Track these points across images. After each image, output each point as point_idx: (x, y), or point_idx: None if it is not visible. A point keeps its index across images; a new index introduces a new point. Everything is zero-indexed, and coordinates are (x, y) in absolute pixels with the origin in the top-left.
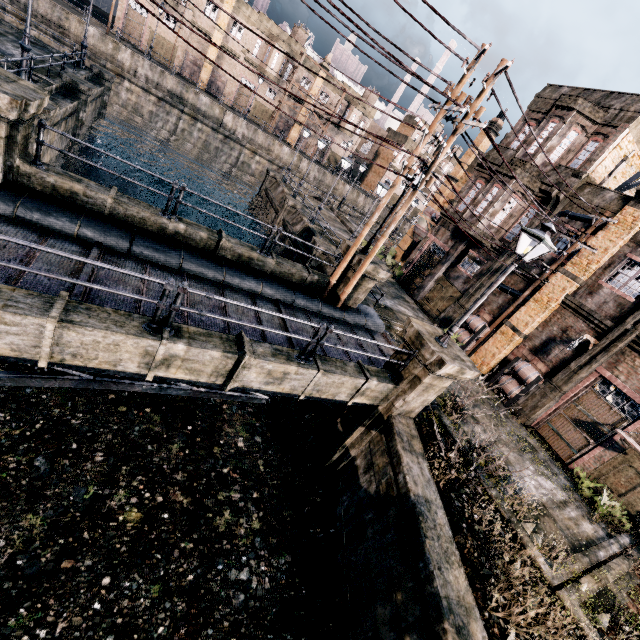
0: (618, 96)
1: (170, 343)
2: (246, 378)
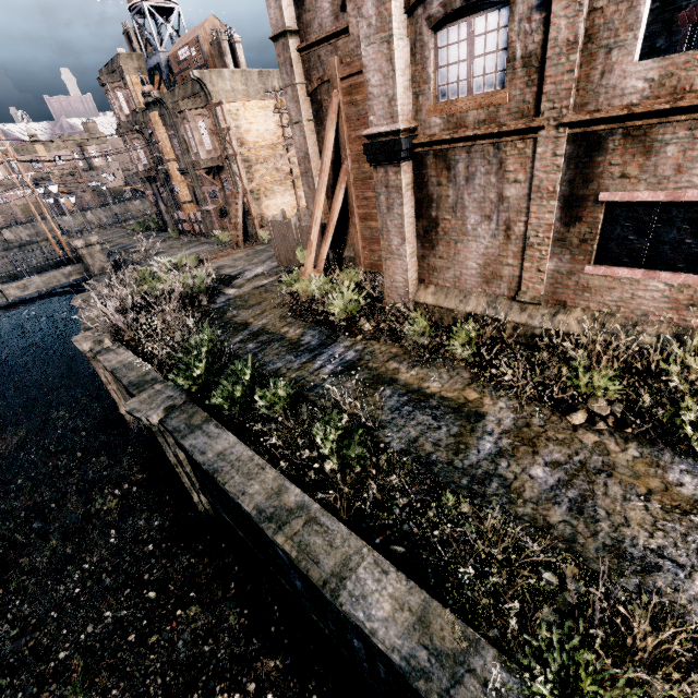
0: (114, 61)
1: None
2: (12, 294)
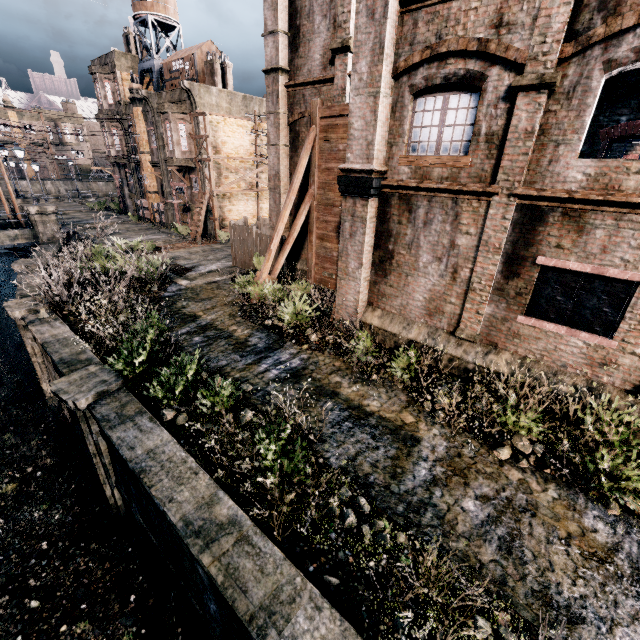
0: (108, 56)
1: None
2: None
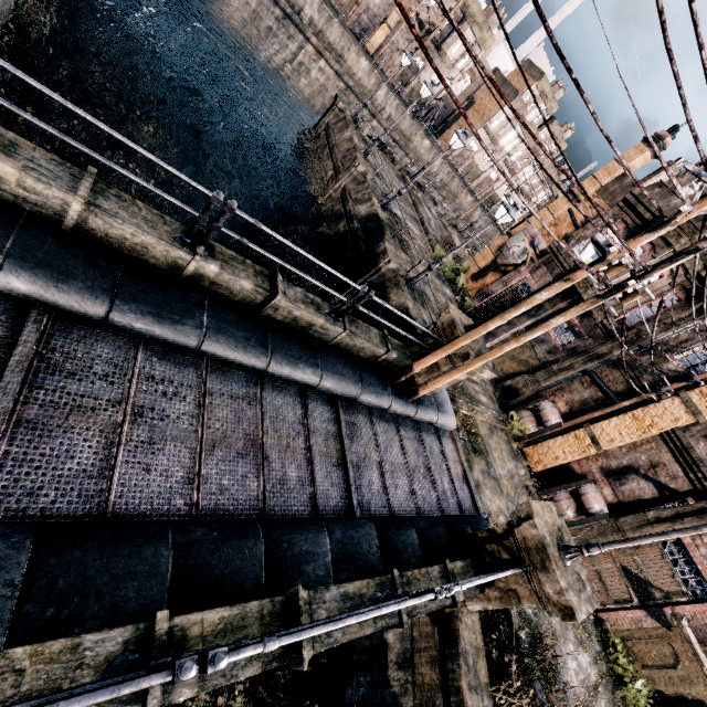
0: None
1: (161, 706)
2: None
